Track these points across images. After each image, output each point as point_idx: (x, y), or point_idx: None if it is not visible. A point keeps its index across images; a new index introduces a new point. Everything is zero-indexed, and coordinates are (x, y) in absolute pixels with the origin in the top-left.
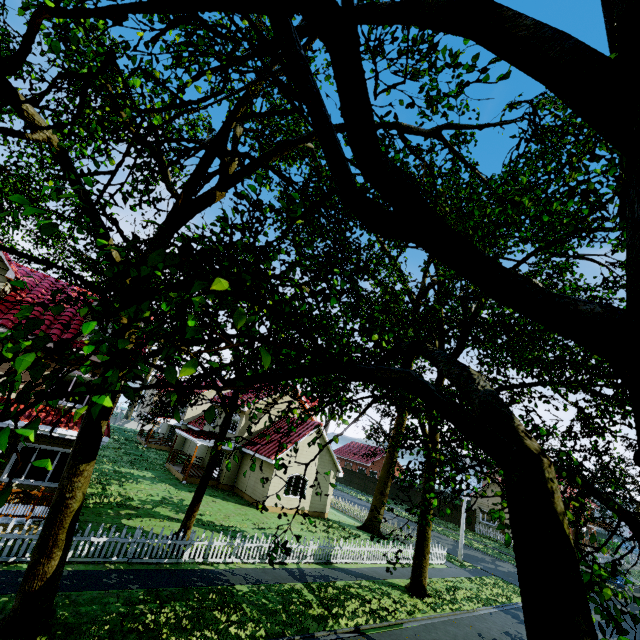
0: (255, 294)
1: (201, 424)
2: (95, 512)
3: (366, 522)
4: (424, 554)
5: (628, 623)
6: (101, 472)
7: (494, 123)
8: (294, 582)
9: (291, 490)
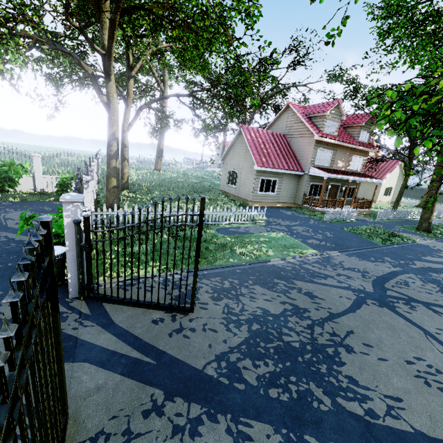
0: None
1: None
2: None
3: (420, 204)
4: None
5: None
6: None
7: None
8: None
9: (385, 194)
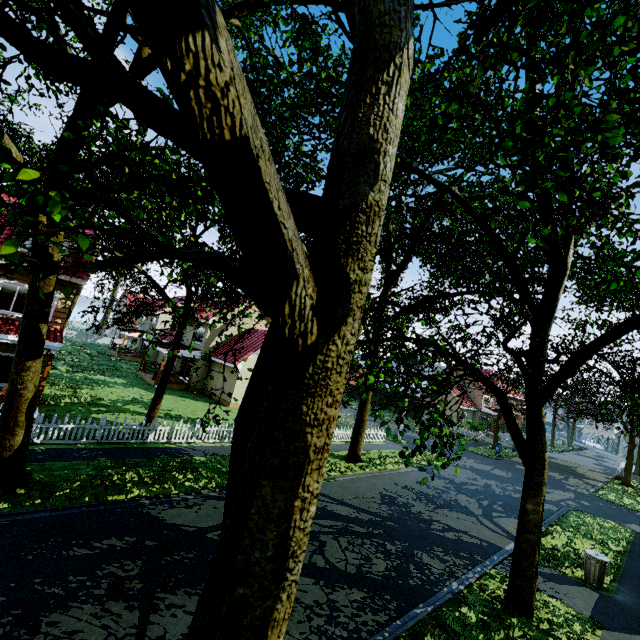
0: (72, 185)
1: (171, 337)
2: (66, 409)
3: None
4: (360, 432)
5: (519, 475)
6: (72, 379)
7: (438, 3)
8: None
9: None
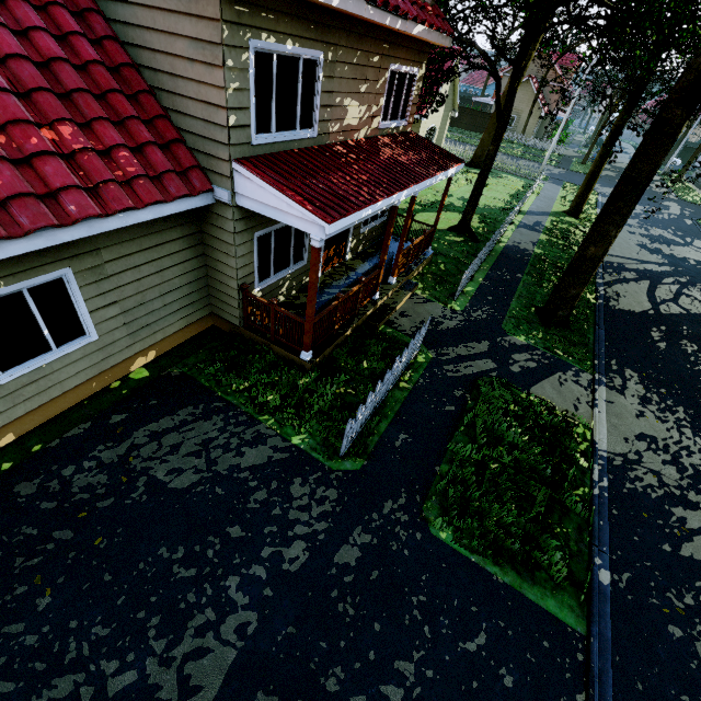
0: None
1: None
2: None
3: (475, 160)
4: (592, 189)
5: None
6: None
7: None
8: (540, 235)
9: None
